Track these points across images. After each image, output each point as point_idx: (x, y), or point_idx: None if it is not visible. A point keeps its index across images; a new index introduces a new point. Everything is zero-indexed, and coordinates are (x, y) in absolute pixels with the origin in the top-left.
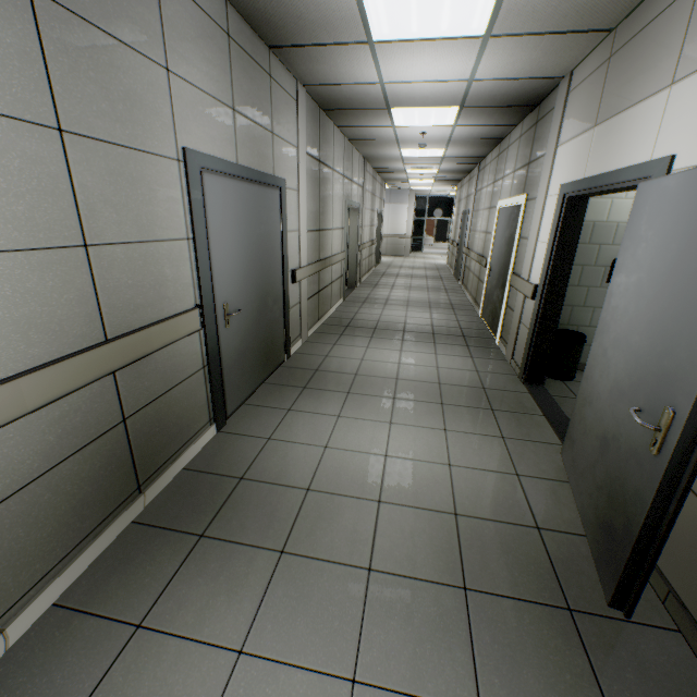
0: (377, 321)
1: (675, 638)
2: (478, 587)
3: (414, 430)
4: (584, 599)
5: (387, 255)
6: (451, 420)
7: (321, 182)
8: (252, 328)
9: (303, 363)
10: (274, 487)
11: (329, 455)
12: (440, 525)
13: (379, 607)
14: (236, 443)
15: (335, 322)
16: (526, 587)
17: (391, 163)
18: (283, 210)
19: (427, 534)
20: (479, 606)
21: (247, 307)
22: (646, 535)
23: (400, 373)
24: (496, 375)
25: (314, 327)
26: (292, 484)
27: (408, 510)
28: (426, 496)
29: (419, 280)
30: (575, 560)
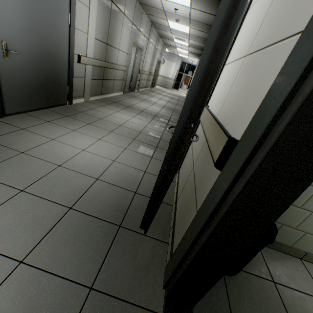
0: (132, 105)
1: (164, 246)
2: (79, 209)
3: (109, 145)
4: (132, 223)
5: (160, 86)
6: (132, 146)
7: (112, 16)
8: (34, 71)
9: (76, 108)
10: (3, 147)
11: (51, 143)
12: (84, 181)
13: (10, 207)
14: (0, 126)
15: (110, 99)
16: (106, 213)
17: (165, 31)
18: (72, 12)
19: (73, 183)
20: (71, 216)
21: (30, 56)
22: (156, 191)
23: (124, 124)
24: (170, 136)
25: (96, 97)
26: (15, 148)
27: (73, 172)
28: (88, 169)
29: (167, 98)
30: (142, 208)
